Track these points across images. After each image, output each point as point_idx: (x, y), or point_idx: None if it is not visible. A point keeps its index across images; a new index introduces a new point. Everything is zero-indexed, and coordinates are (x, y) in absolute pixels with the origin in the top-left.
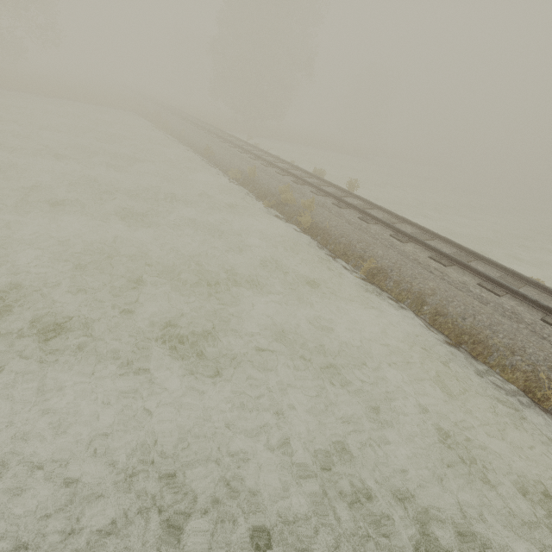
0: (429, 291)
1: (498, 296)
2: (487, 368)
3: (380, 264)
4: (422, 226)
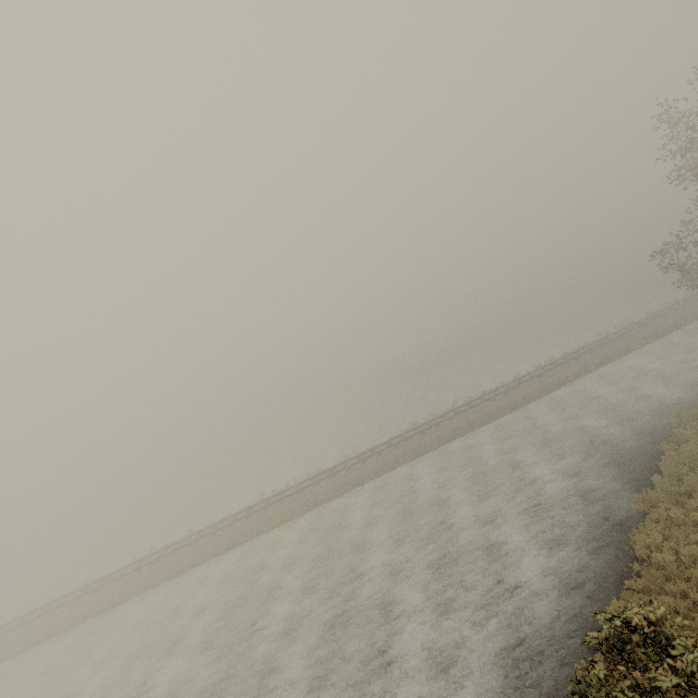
0: (26, 639)
1: (55, 613)
2: (56, 636)
3: (2, 653)
4: (20, 617)
